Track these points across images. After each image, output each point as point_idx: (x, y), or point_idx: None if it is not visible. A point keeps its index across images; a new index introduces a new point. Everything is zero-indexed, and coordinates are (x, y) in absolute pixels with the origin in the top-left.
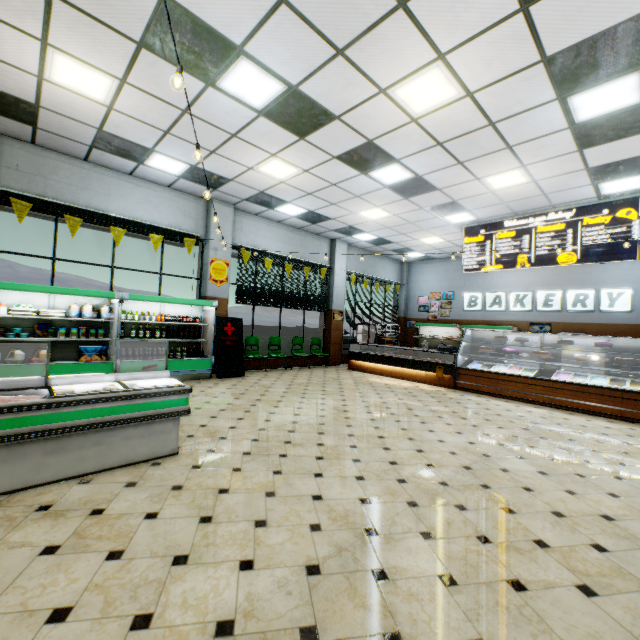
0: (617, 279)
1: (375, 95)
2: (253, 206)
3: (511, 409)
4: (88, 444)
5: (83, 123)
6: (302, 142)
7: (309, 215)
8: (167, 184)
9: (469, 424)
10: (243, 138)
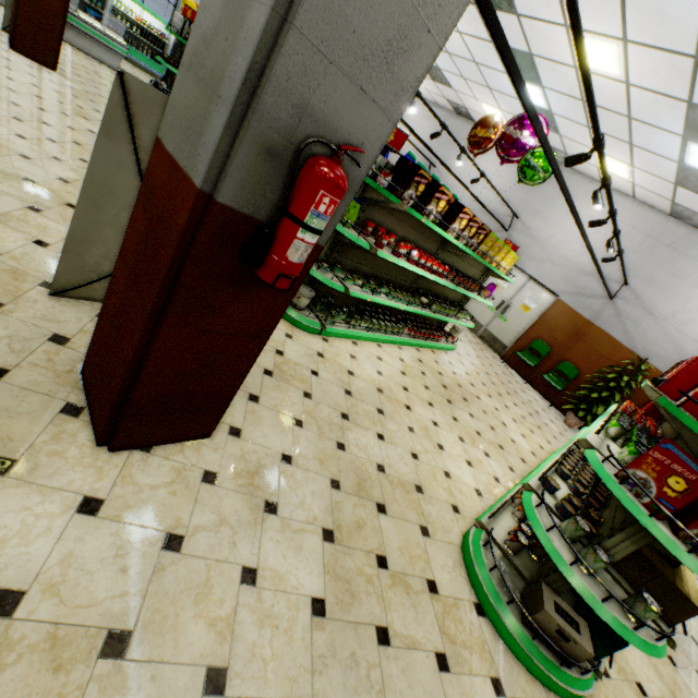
0: None
1: None
2: None
3: None
4: (88, 43)
5: None
6: None
7: None
8: None
9: None
10: None
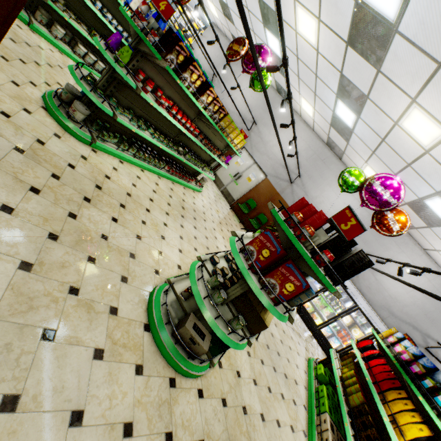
0: None
1: None
2: None
3: None
4: None
5: None
6: None
7: None
8: None
9: None
10: None
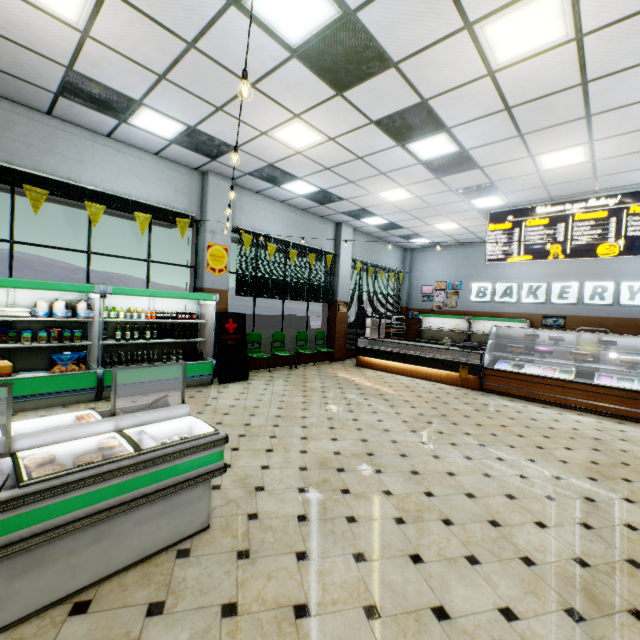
0: (639, 271)
1: (456, 32)
2: (256, 182)
3: (557, 418)
4: (82, 544)
5: (45, 57)
6: (338, 99)
7: (319, 194)
8: (154, 151)
9: (532, 445)
10: (263, 90)
